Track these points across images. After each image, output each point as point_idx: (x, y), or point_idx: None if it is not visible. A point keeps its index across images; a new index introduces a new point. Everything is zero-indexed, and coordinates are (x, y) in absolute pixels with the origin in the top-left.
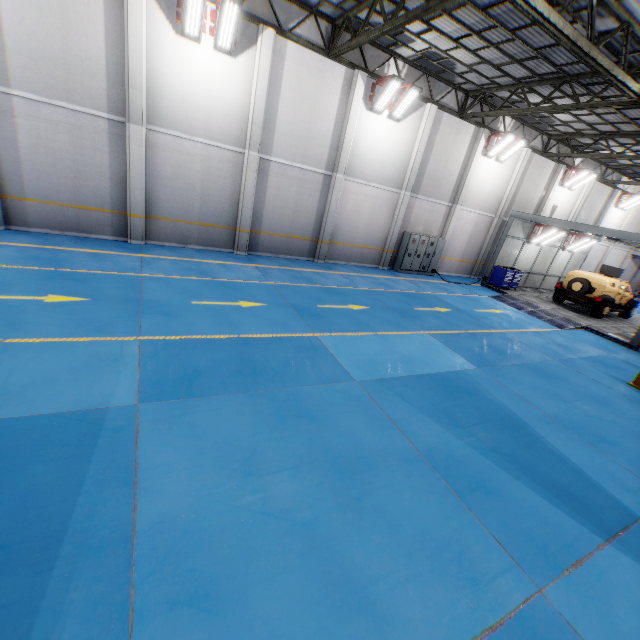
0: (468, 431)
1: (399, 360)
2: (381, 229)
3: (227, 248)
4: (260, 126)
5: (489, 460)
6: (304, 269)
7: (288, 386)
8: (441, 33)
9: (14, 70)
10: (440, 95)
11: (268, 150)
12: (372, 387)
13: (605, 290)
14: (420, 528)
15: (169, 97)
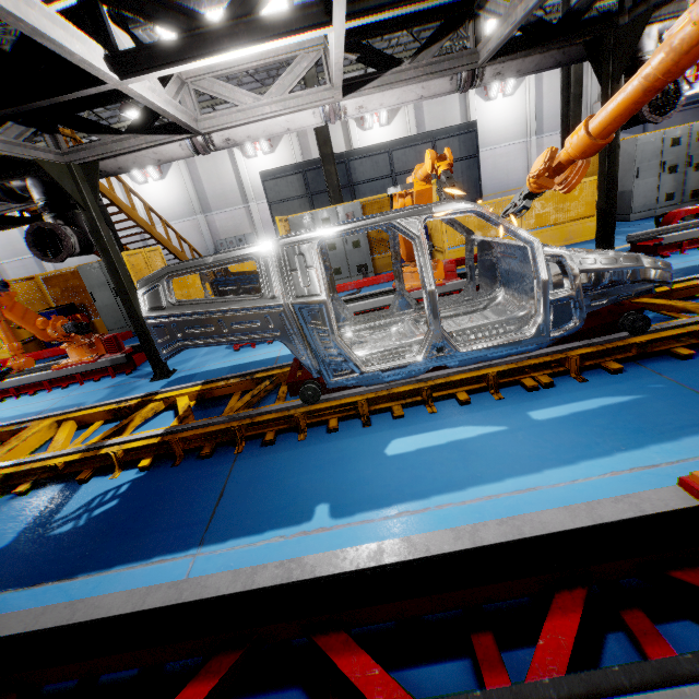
0: None
1: None
2: (200, 246)
3: None
4: None
5: None
6: None
7: None
8: None
9: (1, 255)
10: None
11: None
12: None
13: None
14: None
15: None
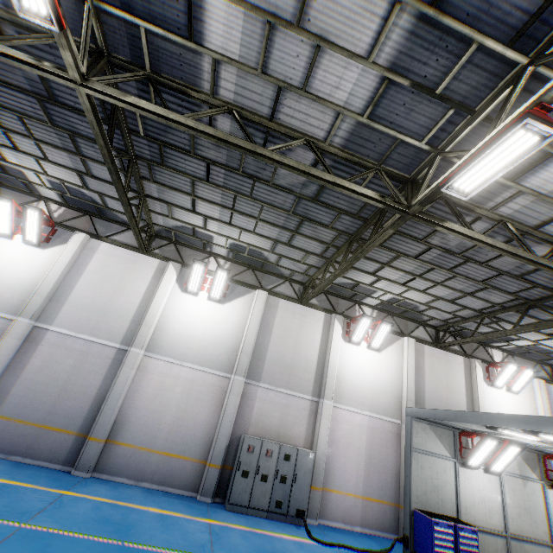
0: None
1: None
2: (202, 427)
3: None
4: (44, 296)
5: None
6: None
7: None
8: (214, 219)
9: None
10: (272, 285)
11: (50, 319)
12: None
13: None
14: None
15: None
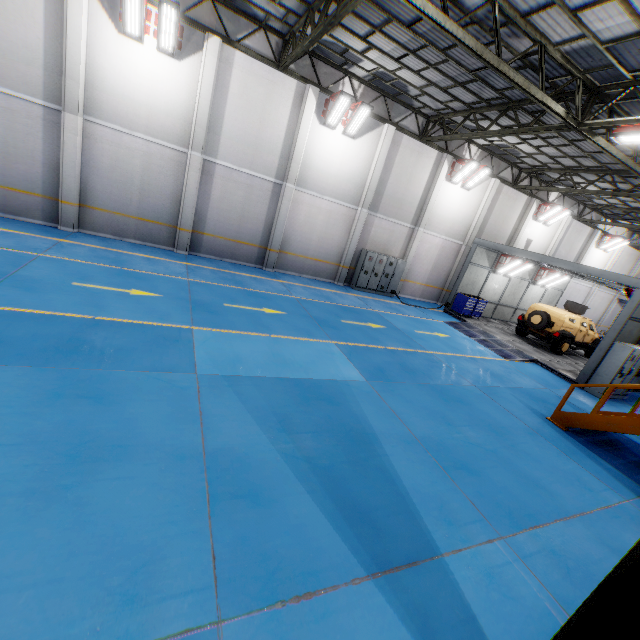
0: (292, 437)
1: (273, 362)
2: (337, 244)
3: (167, 246)
4: (204, 128)
5: (291, 469)
6: (243, 273)
7: (103, 367)
8: (381, 51)
9: None
10: (399, 117)
11: (214, 153)
12: (211, 381)
13: (565, 325)
14: (118, 529)
15: (109, 91)
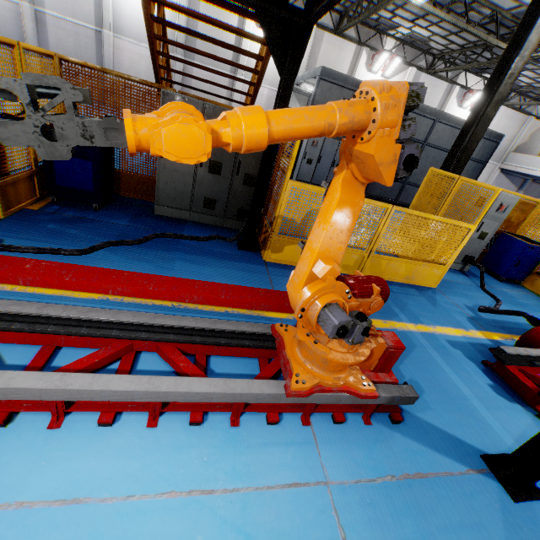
0: None
1: None
2: None
3: None
4: None
5: None
6: None
7: None
8: None
9: None
10: None
11: (42, 5)
12: None
13: None
14: None
15: None
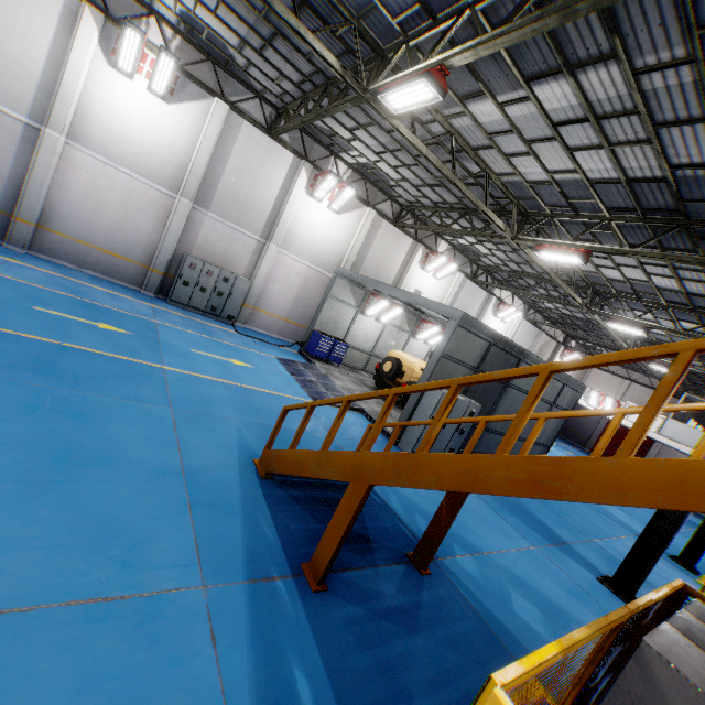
0: None
1: None
2: (144, 237)
3: None
4: None
5: None
6: None
7: None
8: None
9: None
10: (237, 97)
11: None
12: None
13: (416, 376)
14: None
15: None
